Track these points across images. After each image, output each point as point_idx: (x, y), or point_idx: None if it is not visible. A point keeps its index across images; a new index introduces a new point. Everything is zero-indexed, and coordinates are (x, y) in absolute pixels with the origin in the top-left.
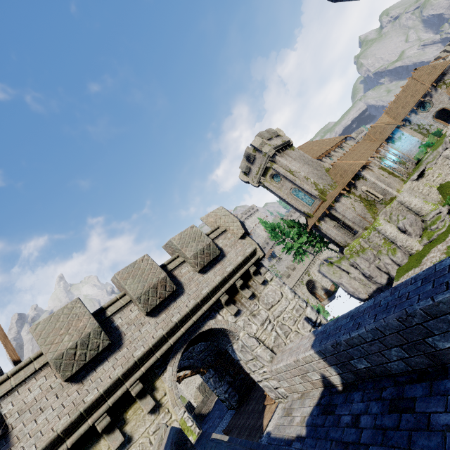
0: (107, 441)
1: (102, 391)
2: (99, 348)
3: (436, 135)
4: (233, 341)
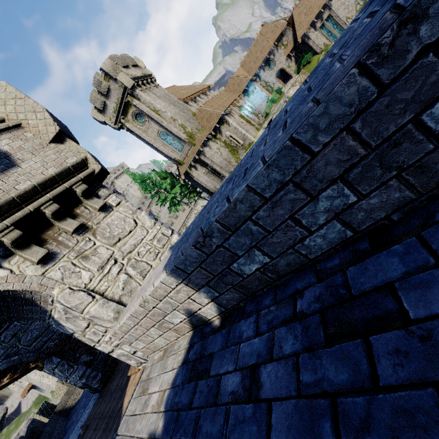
0: None
1: None
2: None
3: (278, 92)
4: (48, 308)
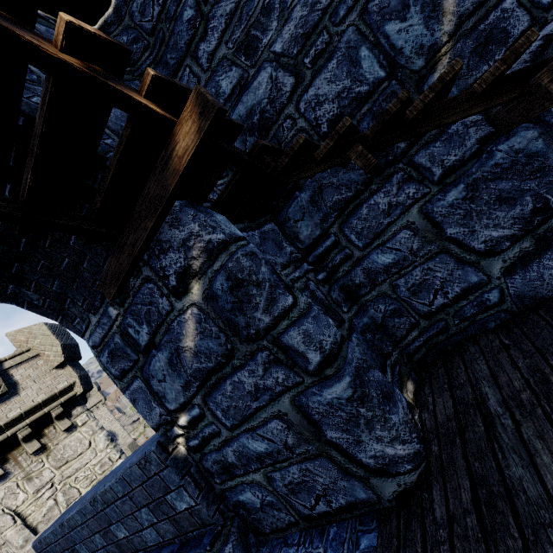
0: None
1: None
2: None
3: None
4: None
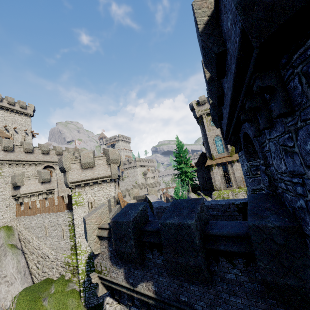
0: None
1: None
2: None
3: None
4: None
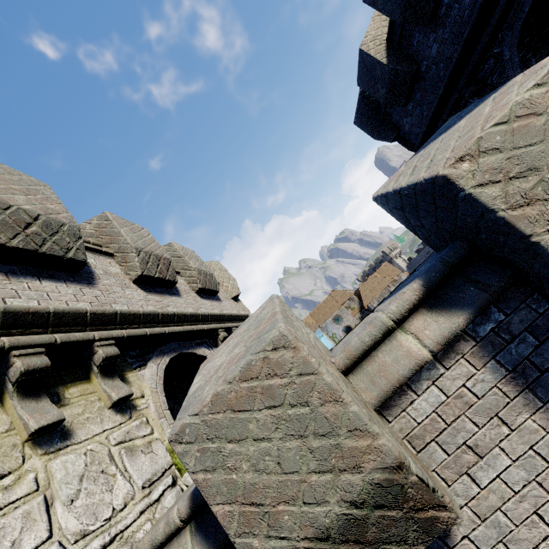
0: (7, 416)
1: (52, 307)
2: (68, 252)
3: None
4: None
